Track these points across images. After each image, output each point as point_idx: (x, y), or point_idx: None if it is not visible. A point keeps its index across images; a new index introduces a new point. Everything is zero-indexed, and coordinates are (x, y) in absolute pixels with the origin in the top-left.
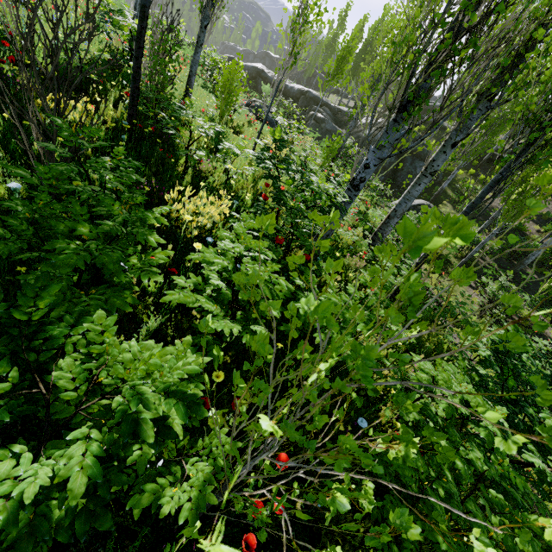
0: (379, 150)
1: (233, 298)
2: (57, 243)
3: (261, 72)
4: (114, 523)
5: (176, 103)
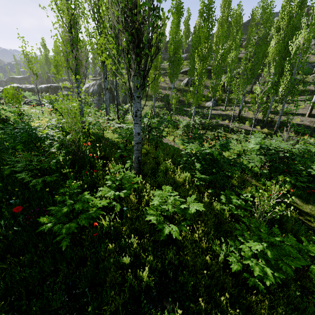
0: (78, 88)
1: (61, 128)
2: (19, 125)
3: (18, 87)
4: (63, 163)
5: (2, 108)
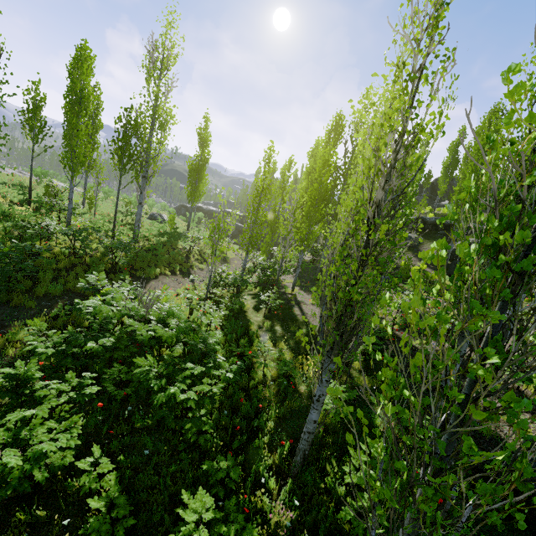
0: (70, 190)
1: (2, 210)
2: None
3: (199, 207)
4: None
5: None
